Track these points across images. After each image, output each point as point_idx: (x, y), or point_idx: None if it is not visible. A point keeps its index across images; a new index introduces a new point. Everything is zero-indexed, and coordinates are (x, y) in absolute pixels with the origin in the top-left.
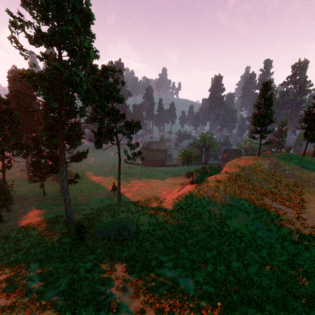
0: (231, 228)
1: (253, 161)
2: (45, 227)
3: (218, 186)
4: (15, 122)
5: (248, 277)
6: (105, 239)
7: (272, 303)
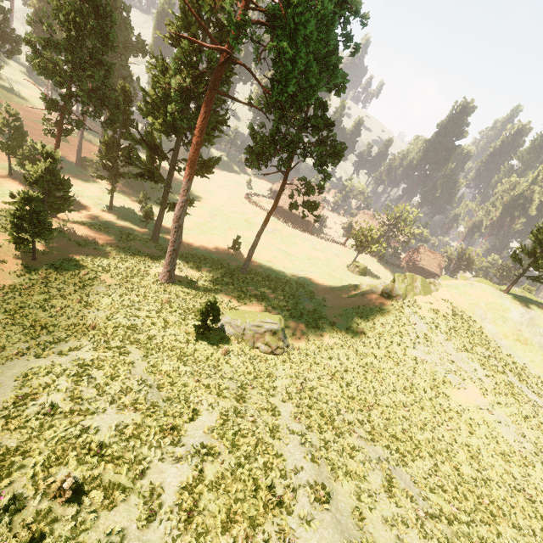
0: (453, 404)
1: (495, 298)
2: (124, 275)
3: (436, 321)
4: (109, 42)
5: (494, 502)
6: (240, 342)
7: None
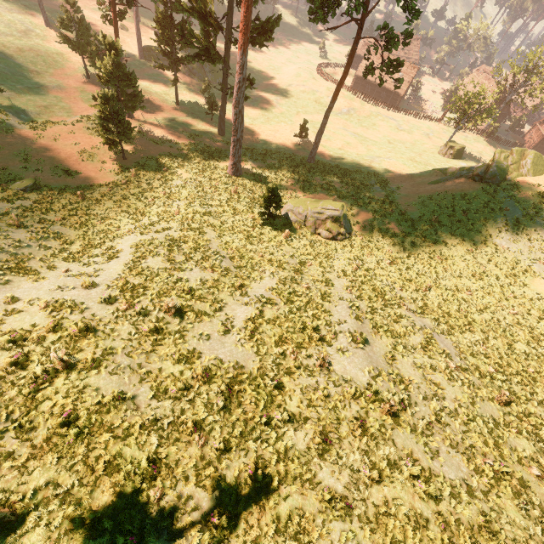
0: (529, 292)
1: None
2: (196, 170)
3: (539, 206)
4: None
5: (542, 372)
6: (302, 228)
7: None
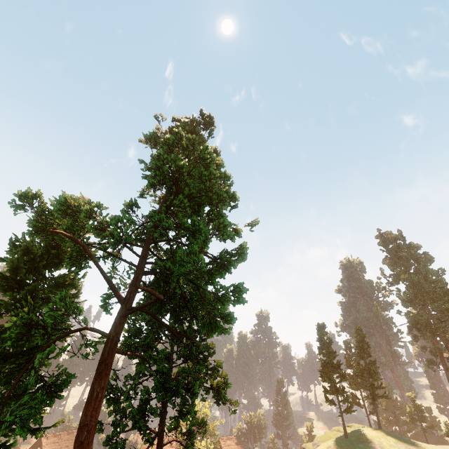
0: None
1: (353, 447)
2: None
3: None
4: None
5: None
6: None
7: None
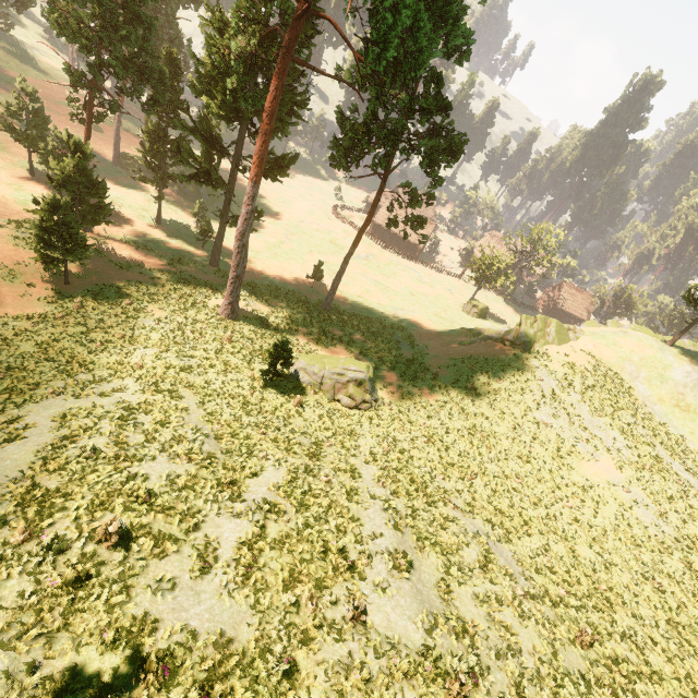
0: (580, 478)
1: (654, 351)
2: (176, 307)
3: (570, 378)
4: None
5: (614, 588)
6: (317, 393)
7: (661, 654)
